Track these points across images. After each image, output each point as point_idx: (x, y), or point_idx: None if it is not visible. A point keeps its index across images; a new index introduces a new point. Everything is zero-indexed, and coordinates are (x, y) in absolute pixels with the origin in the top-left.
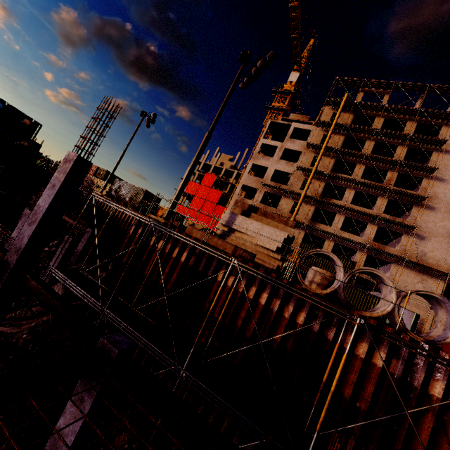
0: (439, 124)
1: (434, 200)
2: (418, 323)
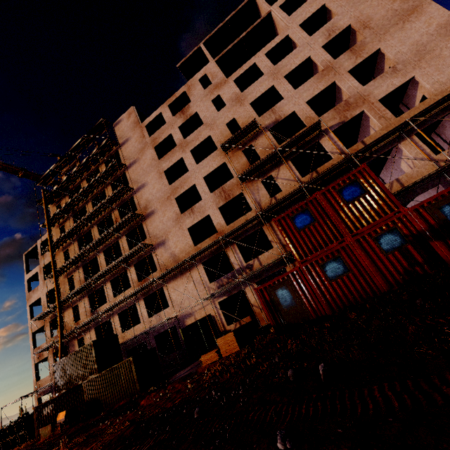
0: (116, 151)
1: (150, 205)
2: (214, 323)
